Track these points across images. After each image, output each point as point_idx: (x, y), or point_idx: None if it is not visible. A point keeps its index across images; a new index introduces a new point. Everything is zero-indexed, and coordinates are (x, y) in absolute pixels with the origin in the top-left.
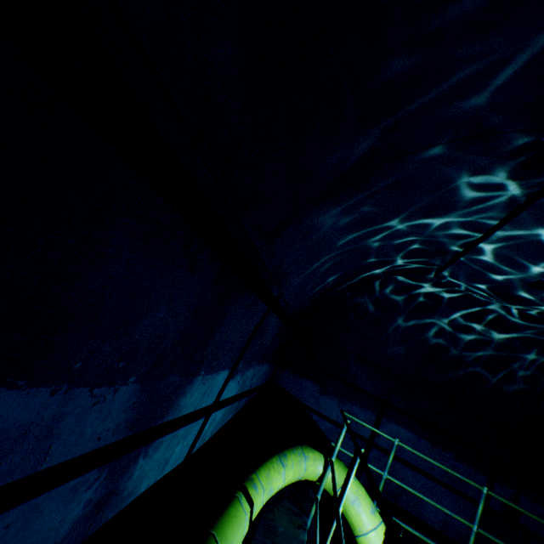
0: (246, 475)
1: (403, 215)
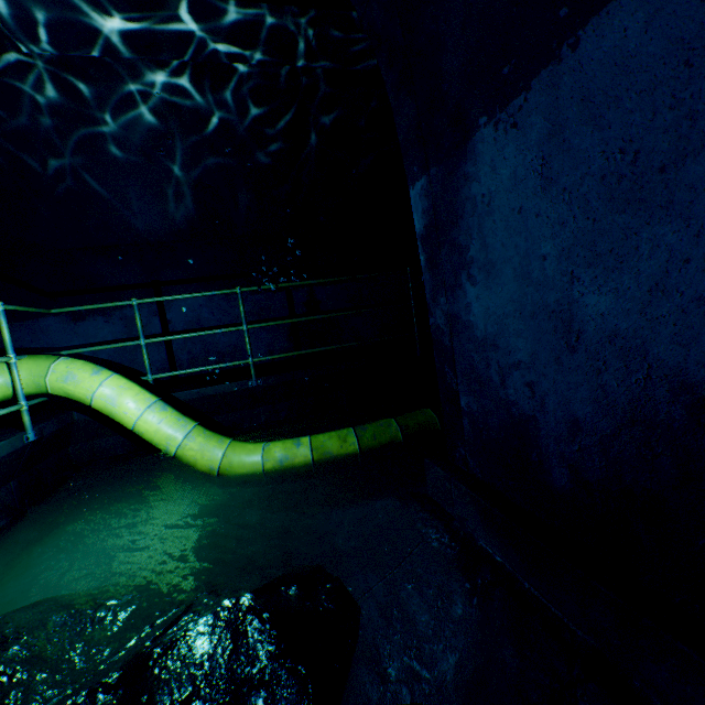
0: None
1: None
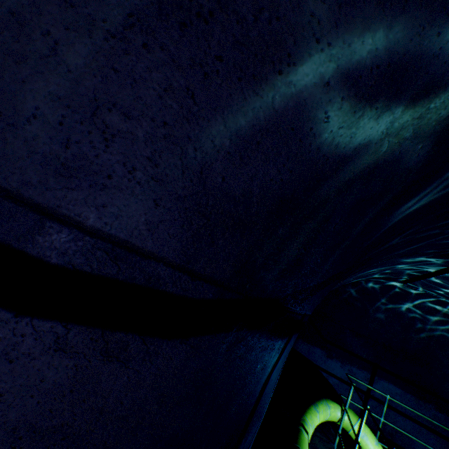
0: (300, 417)
1: (379, 268)
